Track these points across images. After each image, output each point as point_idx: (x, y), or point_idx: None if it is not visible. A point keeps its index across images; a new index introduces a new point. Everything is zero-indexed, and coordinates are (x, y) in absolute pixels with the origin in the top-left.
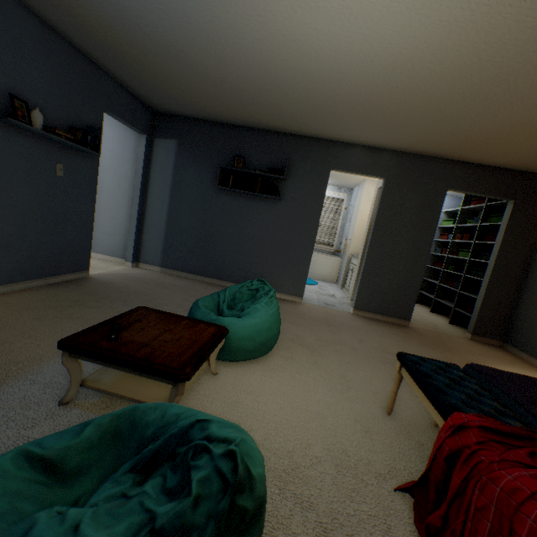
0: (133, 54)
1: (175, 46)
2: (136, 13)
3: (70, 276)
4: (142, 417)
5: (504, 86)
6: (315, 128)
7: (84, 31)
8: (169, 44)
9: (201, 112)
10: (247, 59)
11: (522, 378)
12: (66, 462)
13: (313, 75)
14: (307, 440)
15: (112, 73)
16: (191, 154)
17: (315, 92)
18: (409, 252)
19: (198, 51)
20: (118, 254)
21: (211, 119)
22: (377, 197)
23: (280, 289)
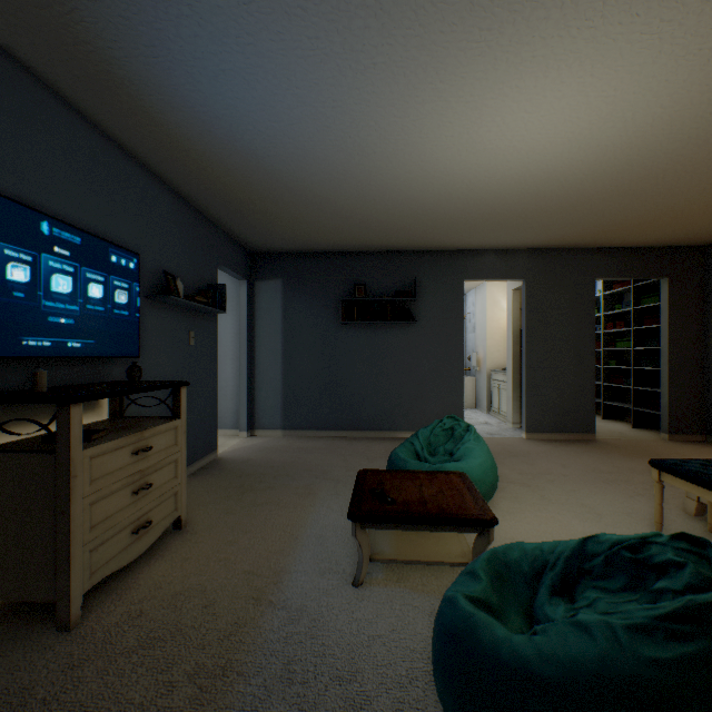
0: (262, 206)
1: (316, 194)
2: (289, 174)
3: (204, 460)
4: (507, 557)
5: (652, 182)
6: (442, 242)
7: (217, 194)
8: (310, 193)
9: (311, 246)
10: (391, 194)
11: None
12: (492, 602)
13: (459, 197)
14: None
15: (222, 225)
16: (301, 292)
17: (456, 211)
18: (573, 354)
19: (340, 194)
20: (226, 425)
21: (319, 250)
22: (514, 300)
23: None
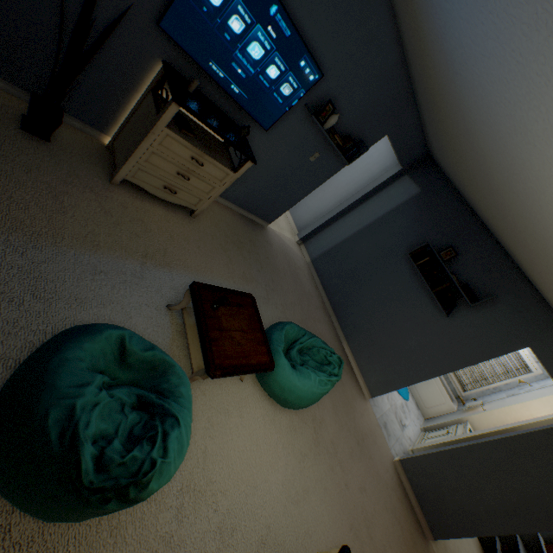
0: (445, 119)
1: (480, 144)
2: (468, 106)
3: (257, 219)
4: (171, 374)
5: None
6: None
7: (424, 82)
8: (476, 139)
9: (463, 189)
10: (532, 204)
11: None
12: (129, 358)
13: None
14: (227, 489)
15: (421, 113)
16: (419, 210)
17: None
18: (514, 502)
19: (495, 162)
20: (298, 225)
21: (466, 199)
22: None
23: (363, 371)
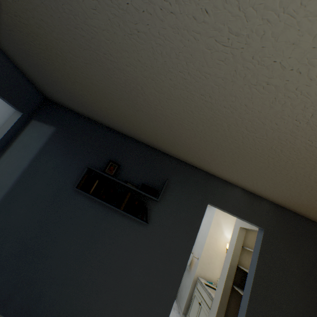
0: None
1: None
2: None
3: None
4: None
5: None
6: (202, 159)
7: None
8: None
9: (90, 110)
10: (163, 20)
11: None
12: None
13: (268, 81)
14: None
15: None
16: (64, 145)
17: (242, 116)
18: None
19: None
20: None
21: (98, 120)
22: (239, 235)
23: None
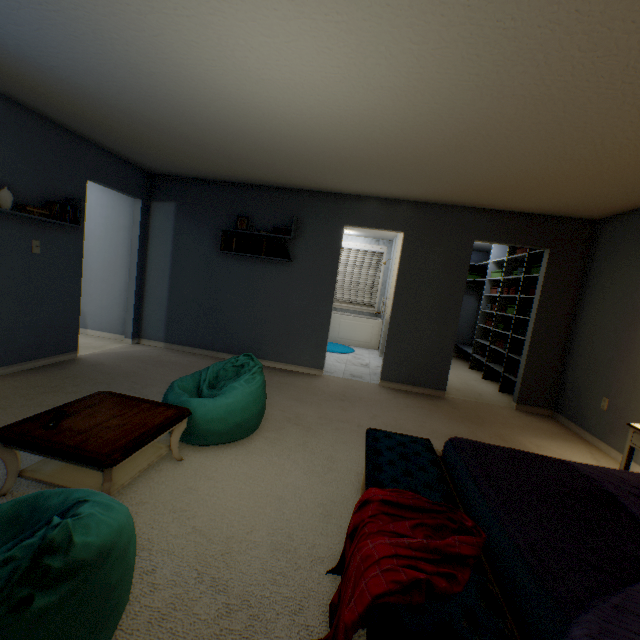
0: (108, 124)
1: (145, 116)
2: (96, 90)
3: (55, 359)
4: (45, 502)
5: (481, 139)
6: (319, 183)
7: (52, 106)
8: (139, 114)
9: (198, 172)
10: (219, 124)
11: (502, 451)
12: None
13: (290, 135)
14: (253, 525)
15: (93, 140)
16: (192, 217)
17: (301, 150)
18: (438, 313)
19: (169, 119)
20: (118, 330)
21: (210, 178)
22: None
23: (297, 362)
